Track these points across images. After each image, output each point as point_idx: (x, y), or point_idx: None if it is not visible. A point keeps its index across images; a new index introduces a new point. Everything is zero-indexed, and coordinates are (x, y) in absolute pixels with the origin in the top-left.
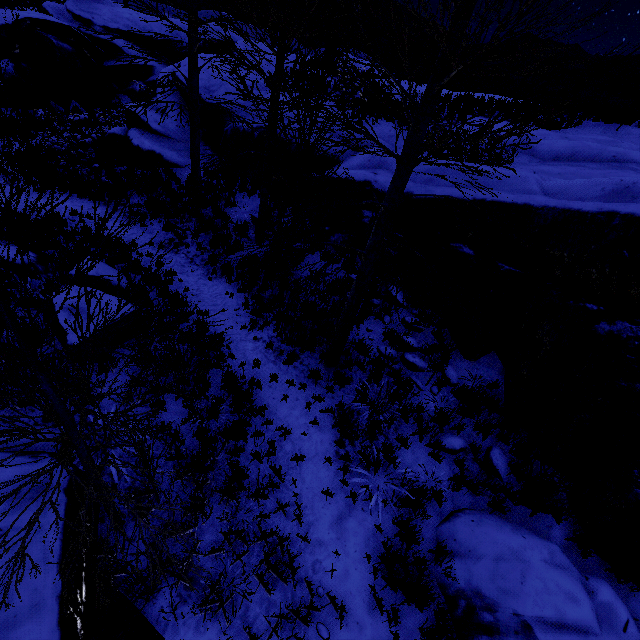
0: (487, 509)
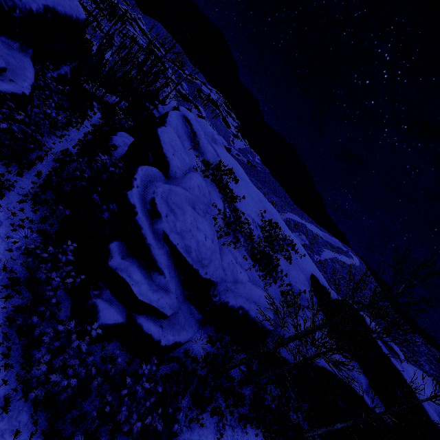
0: None
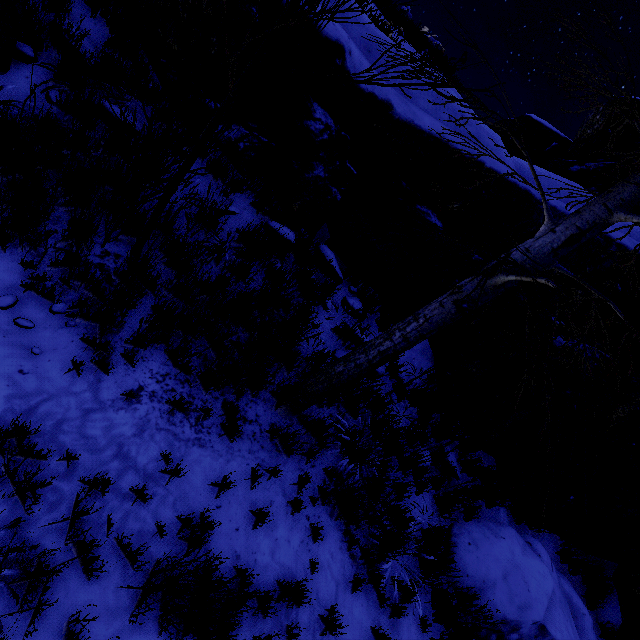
0: (461, 516)
